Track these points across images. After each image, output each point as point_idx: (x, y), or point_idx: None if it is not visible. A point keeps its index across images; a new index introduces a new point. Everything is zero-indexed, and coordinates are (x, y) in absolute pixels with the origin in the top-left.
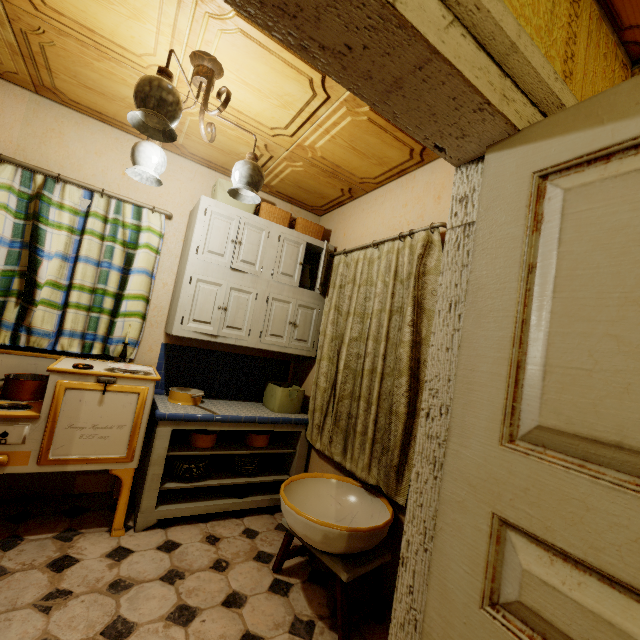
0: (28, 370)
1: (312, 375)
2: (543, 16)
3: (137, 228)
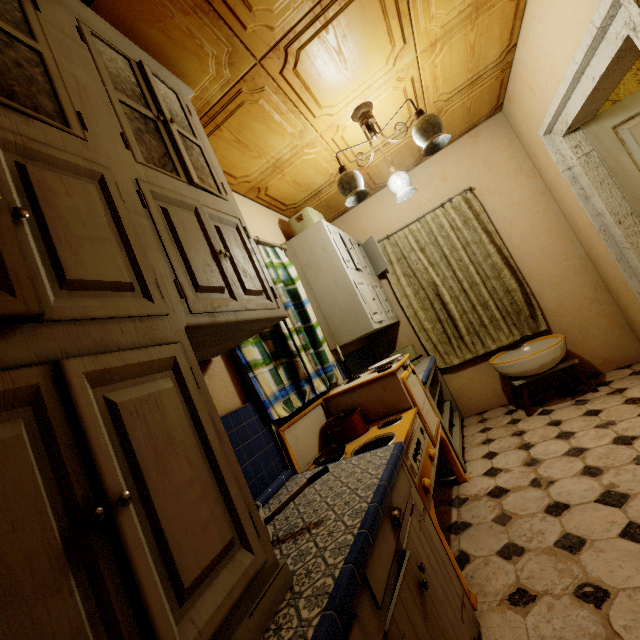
0: (317, 424)
1: (402, 335)
2: None
3: (283, 266)
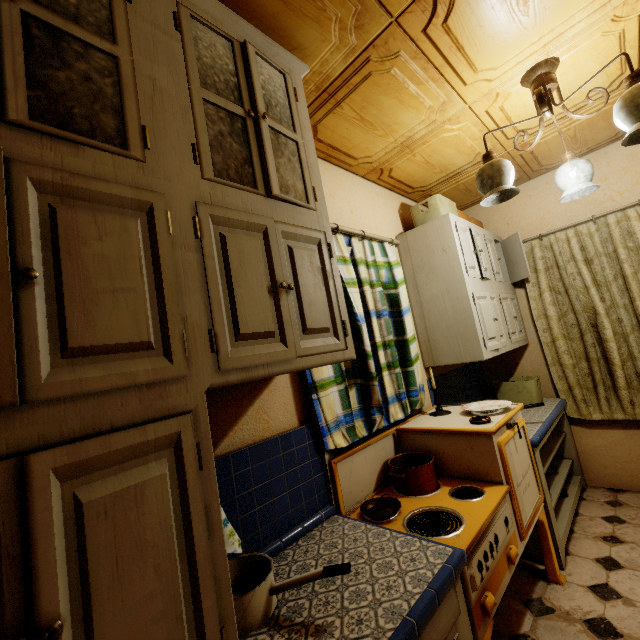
0: (381, 457)
1: (527, 361)
2: None
3: (388, 265)
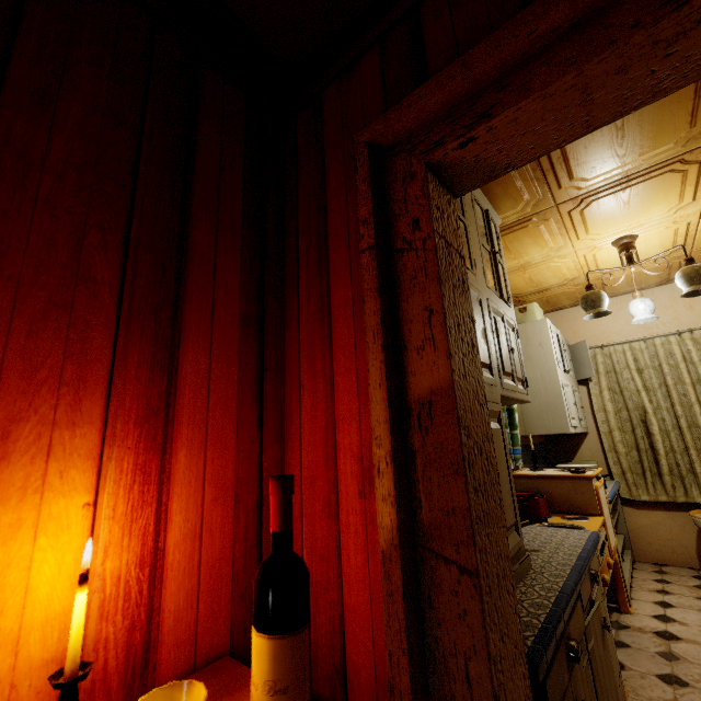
0: None
1: (586, 447)
2: None
3: None
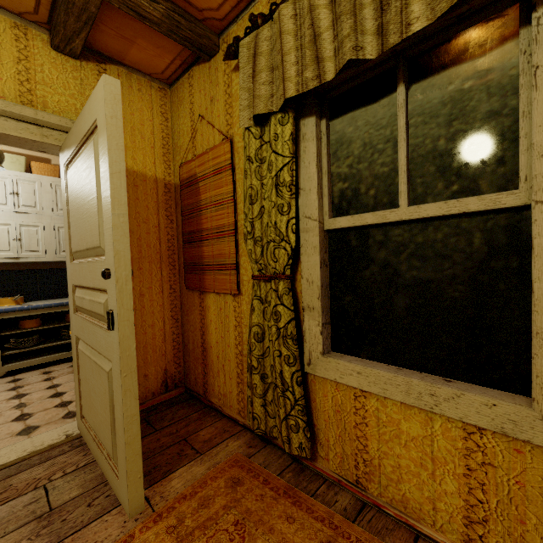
0: None
1: None
2: (75, 88)
3: None
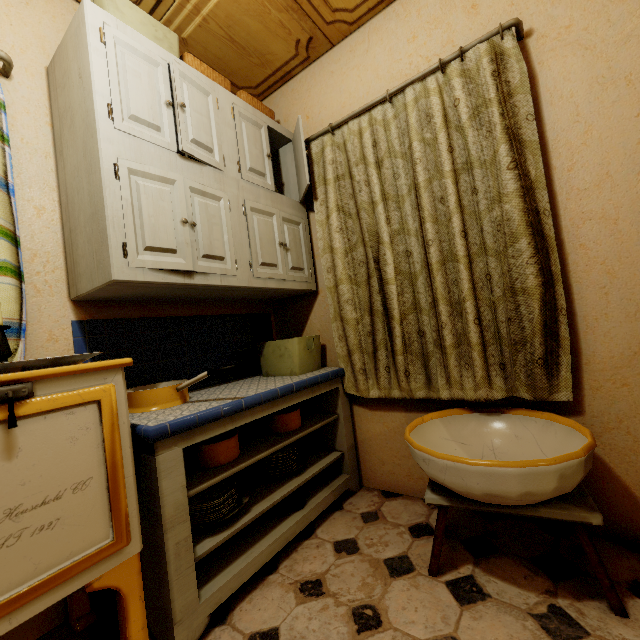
0: None
1: (316, 316)
2: None
3: None
